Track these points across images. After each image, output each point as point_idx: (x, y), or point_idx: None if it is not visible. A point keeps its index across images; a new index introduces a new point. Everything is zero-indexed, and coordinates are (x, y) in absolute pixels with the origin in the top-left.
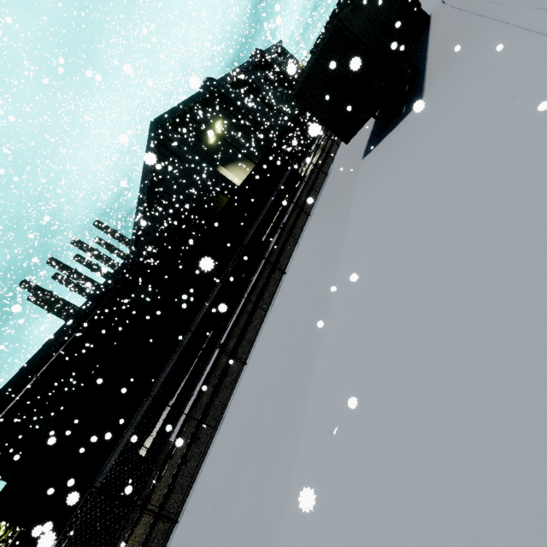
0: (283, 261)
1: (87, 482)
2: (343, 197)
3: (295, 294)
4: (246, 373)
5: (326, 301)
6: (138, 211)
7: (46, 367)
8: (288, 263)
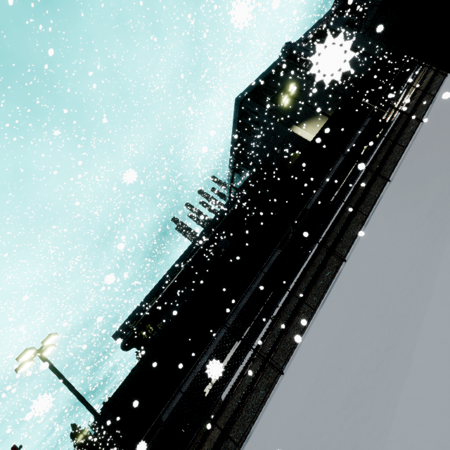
0: (345, 240)
1: (160, 410)
2: (447, 156)
3: (350, 307)
4: (279, 389)
5: (398, 356)
6: (229, 172)
7: (167, 288)
8: (351, 247)
